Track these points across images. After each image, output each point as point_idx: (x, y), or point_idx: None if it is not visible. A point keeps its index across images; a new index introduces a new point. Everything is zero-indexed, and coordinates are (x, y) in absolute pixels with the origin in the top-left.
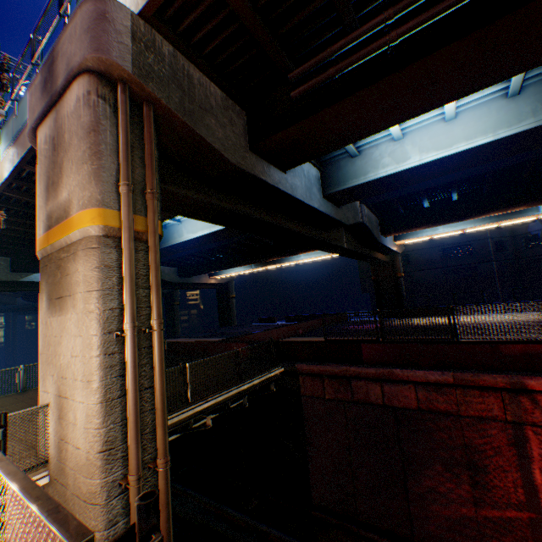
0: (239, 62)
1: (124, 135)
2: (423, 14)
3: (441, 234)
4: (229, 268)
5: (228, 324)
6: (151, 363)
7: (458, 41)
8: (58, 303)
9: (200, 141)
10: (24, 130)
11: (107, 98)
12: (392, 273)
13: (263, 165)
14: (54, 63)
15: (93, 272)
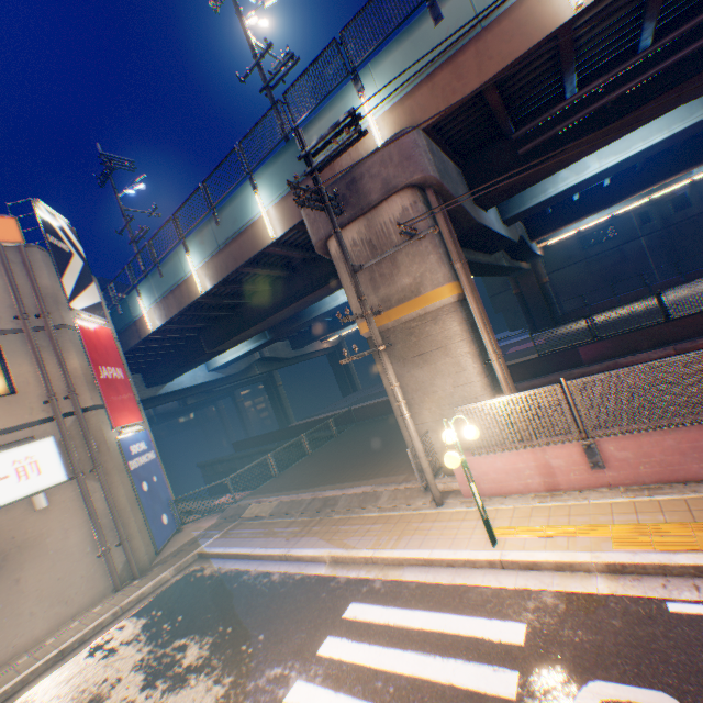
0: (468, 136)
1: (445, 227)
2: (636, 80)
3: (588, 224)
4: (351, 324)
5: (352, 390)
6: (497, 381)
7: (664, 94)
8: (417, 359)
9: (459, 211)
10: (240, 236)
11: (424, 203)
12: (536, 281)
13: (480, 213)
14: (355, 183)
15: (460, 327)
